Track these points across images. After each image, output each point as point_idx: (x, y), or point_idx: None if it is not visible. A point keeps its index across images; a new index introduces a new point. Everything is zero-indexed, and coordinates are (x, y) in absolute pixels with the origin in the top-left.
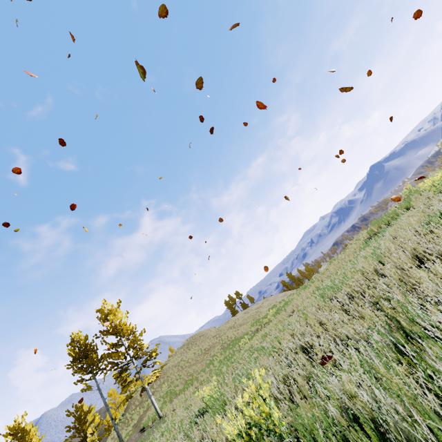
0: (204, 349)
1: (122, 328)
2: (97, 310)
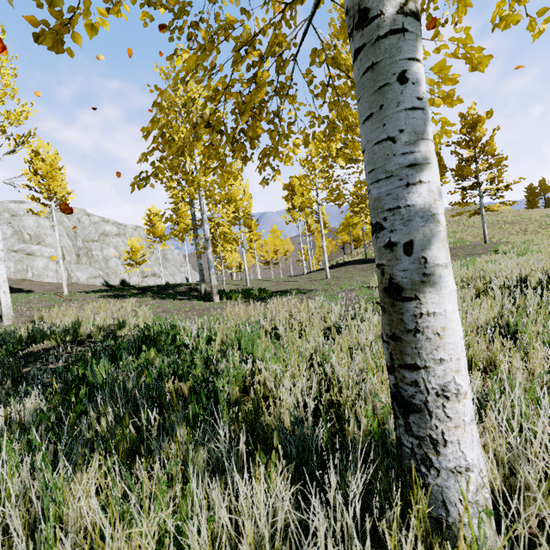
0: (503, 221)
1: (490, 144)
2: (459, 113)
